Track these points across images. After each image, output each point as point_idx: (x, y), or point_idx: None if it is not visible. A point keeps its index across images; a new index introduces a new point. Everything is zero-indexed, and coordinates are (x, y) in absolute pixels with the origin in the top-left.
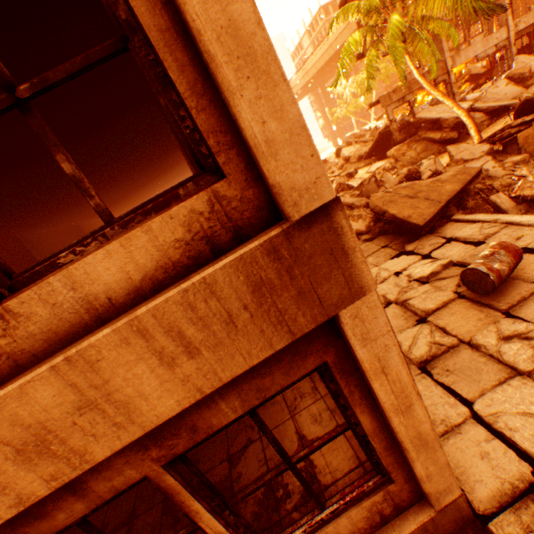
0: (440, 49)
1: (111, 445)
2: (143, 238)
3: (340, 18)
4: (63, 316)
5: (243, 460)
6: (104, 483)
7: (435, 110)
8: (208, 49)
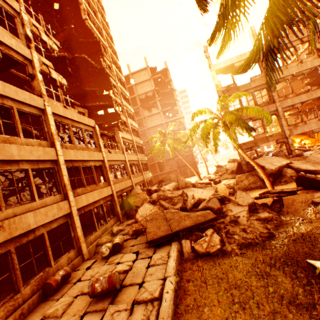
0: (280, 124)
1: None
2: None
3: None
4: None
5: None
6: None
7: (267, 159)
8: None
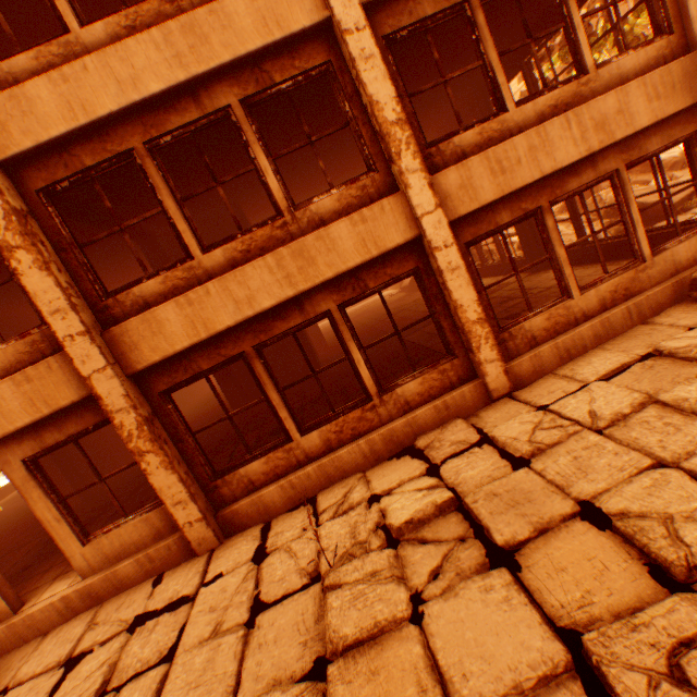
0: None
1: (621, 135)
2: (642, 54)
3: (557, 61)
4: (611, 81)
5: None
6: (602, 167)
7: None
8: None
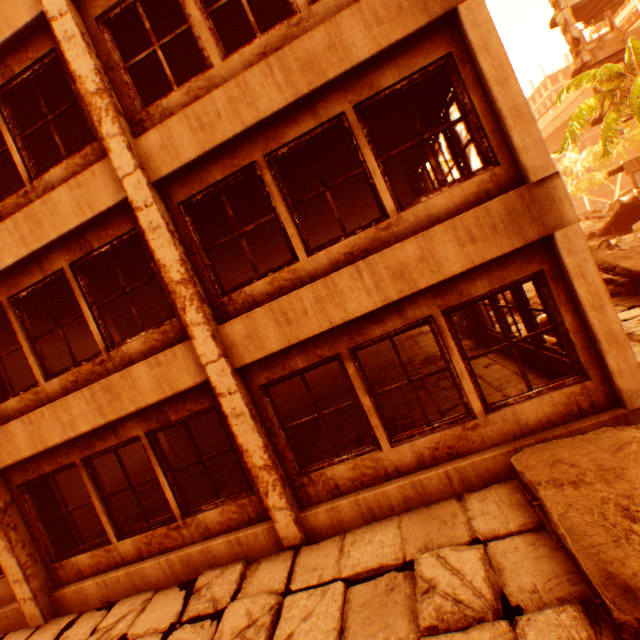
0: None
1: (427, 282)
2: (457, 191)
3: (571, 88)
4: (418, 222)
5: (452, 411)
6: (411, 313)
7: None
8: (503, 115)
